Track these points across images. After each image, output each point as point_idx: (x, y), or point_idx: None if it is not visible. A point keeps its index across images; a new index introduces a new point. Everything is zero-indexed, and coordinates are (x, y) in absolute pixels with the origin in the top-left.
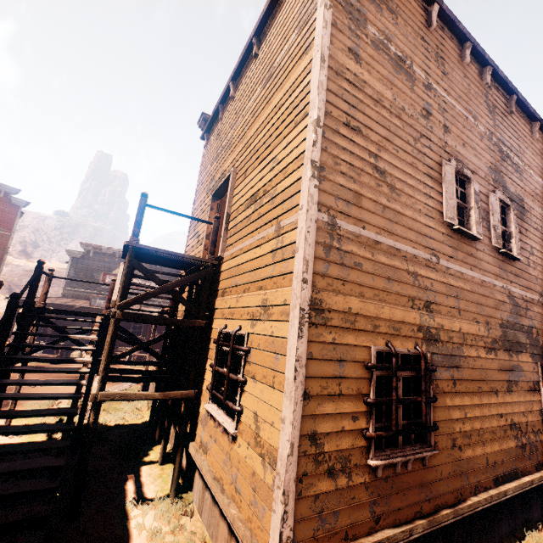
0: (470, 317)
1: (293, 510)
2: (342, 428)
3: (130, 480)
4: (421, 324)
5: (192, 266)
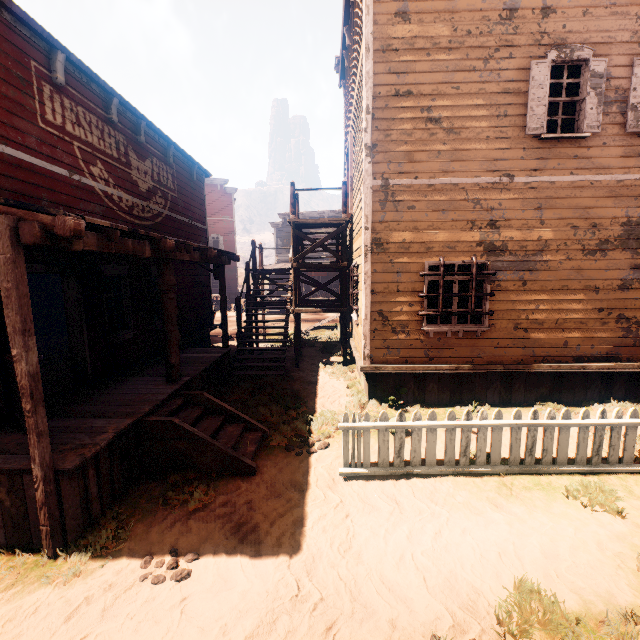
0: (561, 224)
1: (371, 344)
2: (400, 310)
3: (324, 360)
4: (481, 240)
5: (336, 225)
